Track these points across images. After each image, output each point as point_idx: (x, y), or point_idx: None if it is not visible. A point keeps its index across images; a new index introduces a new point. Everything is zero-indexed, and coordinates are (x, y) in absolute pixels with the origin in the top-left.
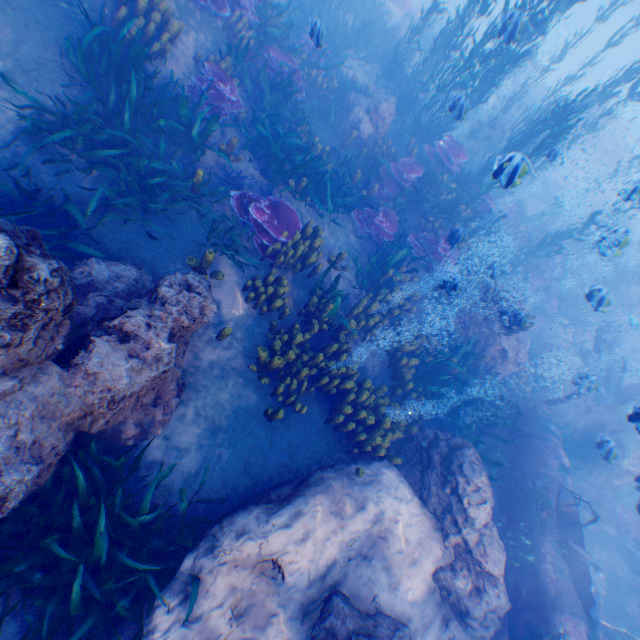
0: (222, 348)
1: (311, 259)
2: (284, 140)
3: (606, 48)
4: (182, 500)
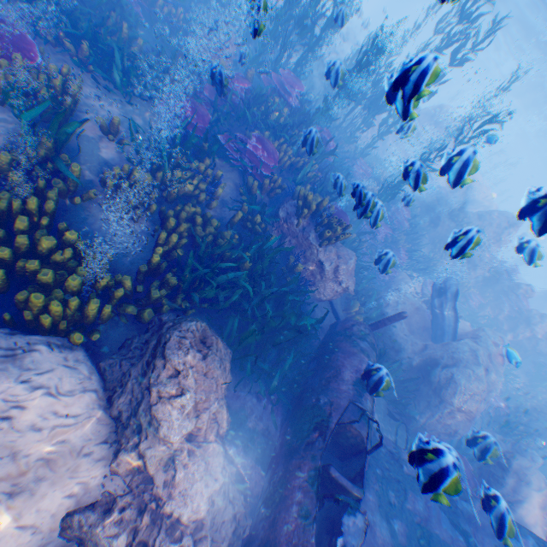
0: None
1: (41, 94)
2: None
3: (435, 32)
4: None
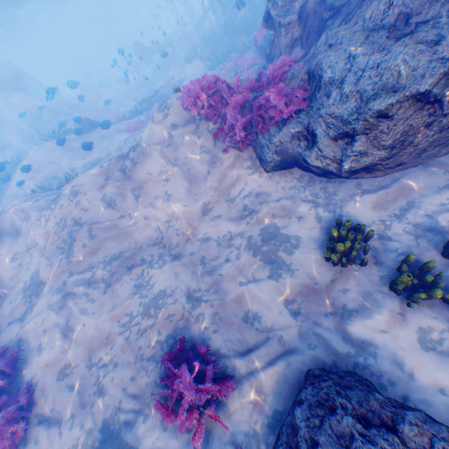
0: None
1: None
2: None
3: None
4: None
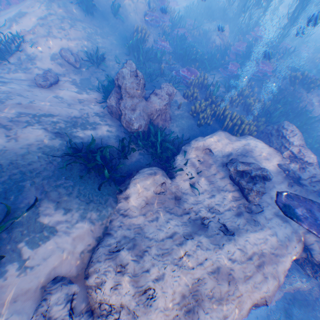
0: (180, 111)
1: (204, 82)
2: (186, 53)
3: None
4: (177, 139)
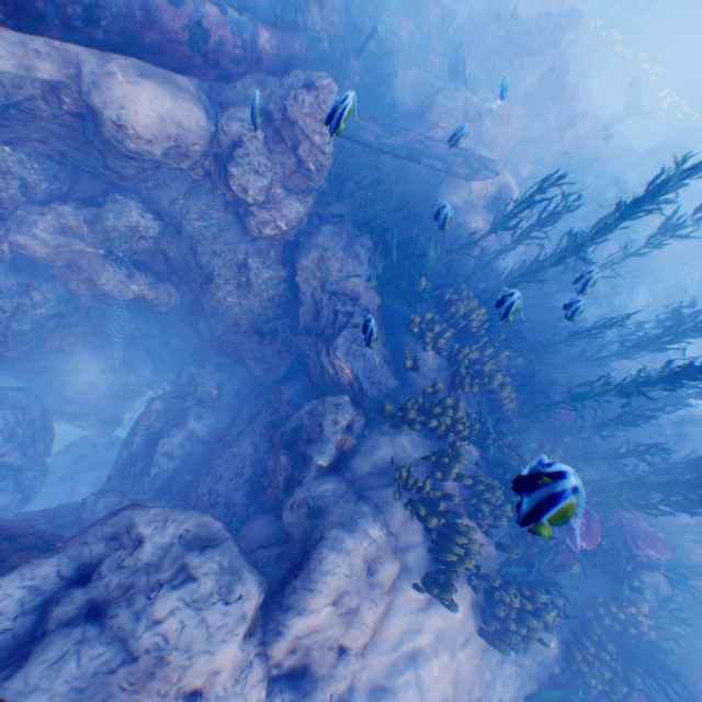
0: None
1: None
2: None
3: None
4: None
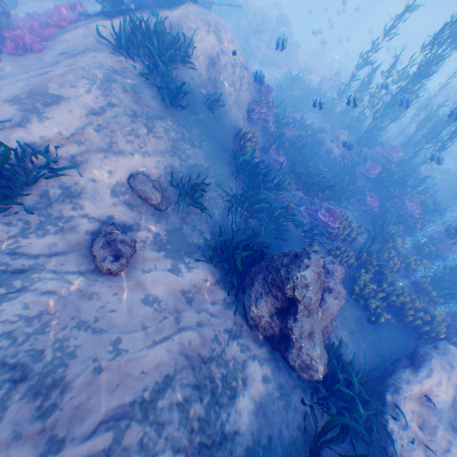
0: None
1: (352, 232)
2: (309, 173)
3: None
4: (365, 368)
